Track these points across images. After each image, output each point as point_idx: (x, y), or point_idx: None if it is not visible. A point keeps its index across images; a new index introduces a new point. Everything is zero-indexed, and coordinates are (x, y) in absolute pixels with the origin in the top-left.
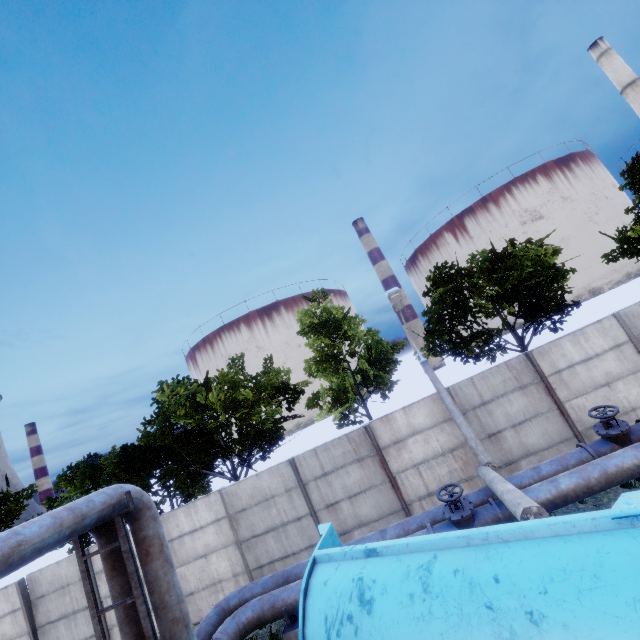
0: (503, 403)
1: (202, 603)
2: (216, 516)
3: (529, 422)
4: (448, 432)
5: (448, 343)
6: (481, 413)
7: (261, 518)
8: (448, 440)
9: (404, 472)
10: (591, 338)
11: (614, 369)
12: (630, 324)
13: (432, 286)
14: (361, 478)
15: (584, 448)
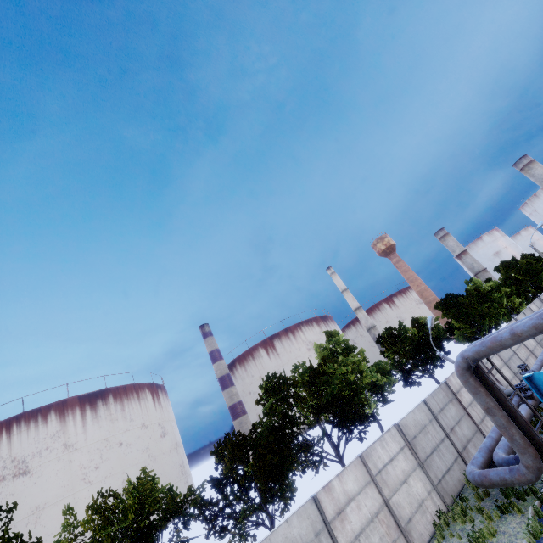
0: None
1: (420, 526)
2: (400, 445)
3: None
4: None
5: (401, 371)
6: None
7: (426, 442)
8: None
9: (468, 408)
10: None
11: (498, 363)
12: None
13: (387, 338)
14: (456, 411)
15: None
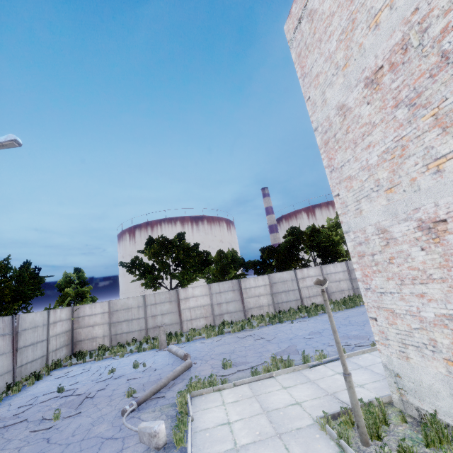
0: None
1: (337, 296)
2: (343, 270)
3: None
4: None
5: None
6: None
7: None
8: None
9: None
10: None
11: None
12: None
13: None
14: None
15: None
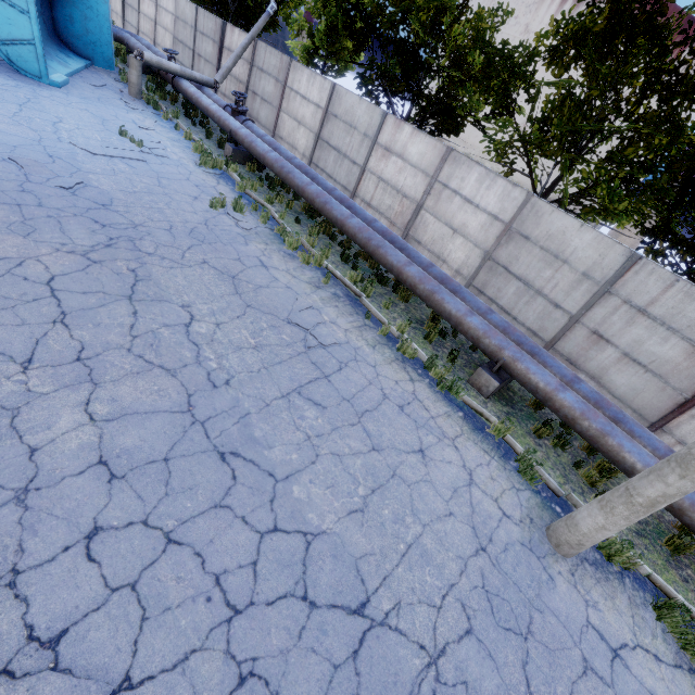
0: (267, 80)
1: None
2: (173, 11)
3: (267, 104)
4: (244, 69)
5: None
6: (258, 75)
7: (181, 32)
8: (242, 74)
9: None
10: (315, 86)
11: (307, 118)
12: (333, 100)
13: None
14: (211, 54)
15: (228, 105)
